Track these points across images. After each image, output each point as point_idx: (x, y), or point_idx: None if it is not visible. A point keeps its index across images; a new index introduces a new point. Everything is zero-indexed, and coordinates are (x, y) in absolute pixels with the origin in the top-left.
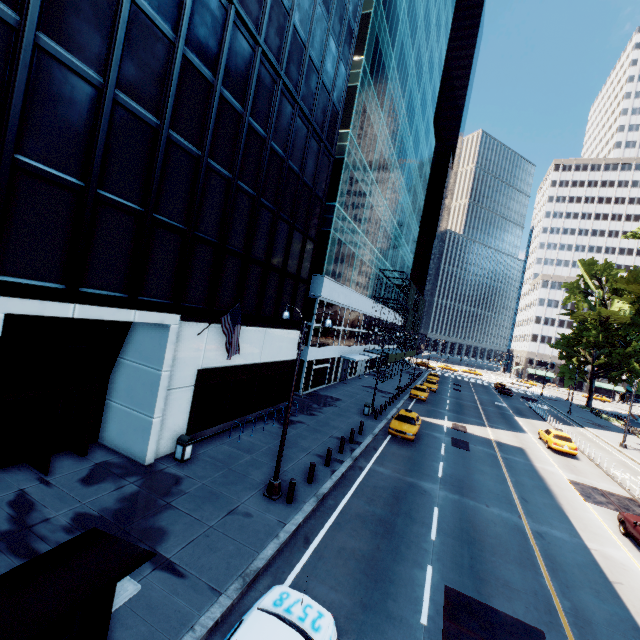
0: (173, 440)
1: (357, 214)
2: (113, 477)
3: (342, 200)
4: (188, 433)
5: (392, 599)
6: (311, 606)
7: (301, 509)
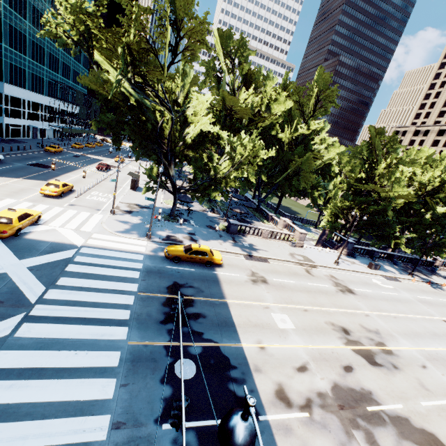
0: None
1: (22, 48)
2: None
3: (7, 42)
4: None
5: (21, 162)
6: None
7: None
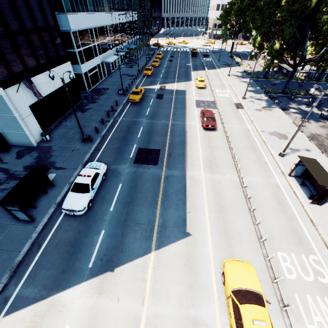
0: (39, 135)
1: None
2: (26, 154)
3: None
4: (43, 131)
5: (123, 155)
6: (98, 164)
7: (96, 142)
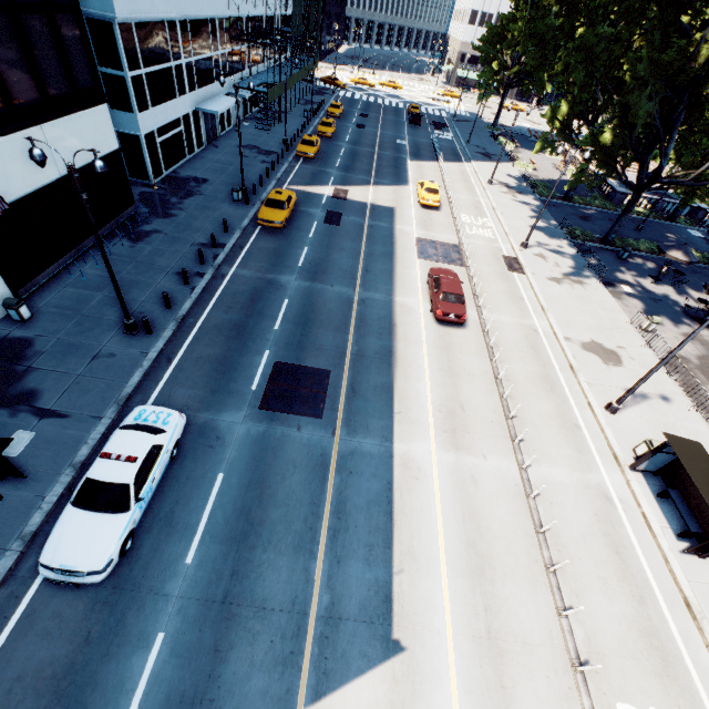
0: None
1: None
2: None
3: None
4: (14, 291)
5: (234, 382)
6: (163, 412)
7: (162, 337)
